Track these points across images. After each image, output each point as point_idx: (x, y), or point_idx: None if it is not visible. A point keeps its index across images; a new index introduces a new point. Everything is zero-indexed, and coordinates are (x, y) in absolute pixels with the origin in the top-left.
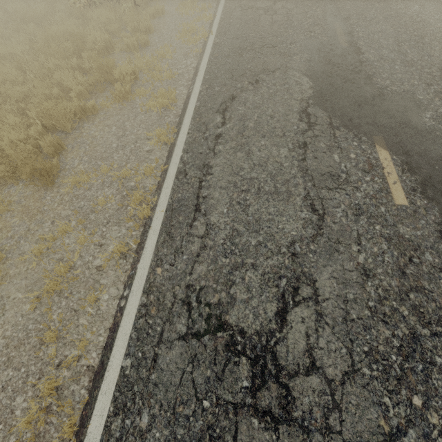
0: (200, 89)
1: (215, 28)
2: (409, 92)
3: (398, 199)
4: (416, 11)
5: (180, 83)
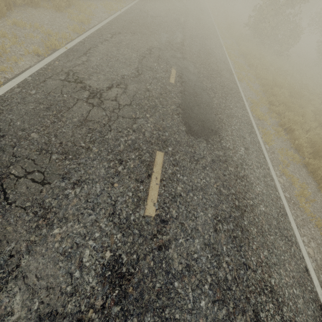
0: (105, 24)
1: (123, 10)
2: (194, 63)
3: (171, 81)
4: (213, 47)
5: (95, 19)
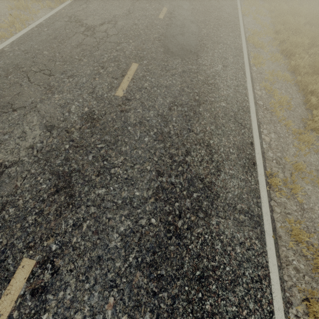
0: None
1: None
2: (190, 1)
3: (160, 17)
4: None
5: None
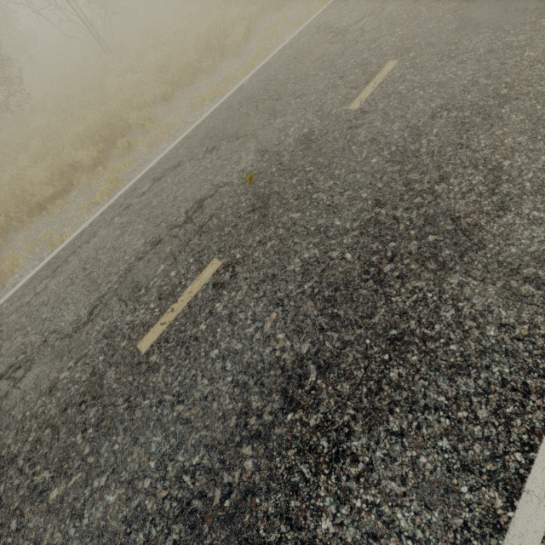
0: None
1: None
2: None
3: None
4: None
5: None
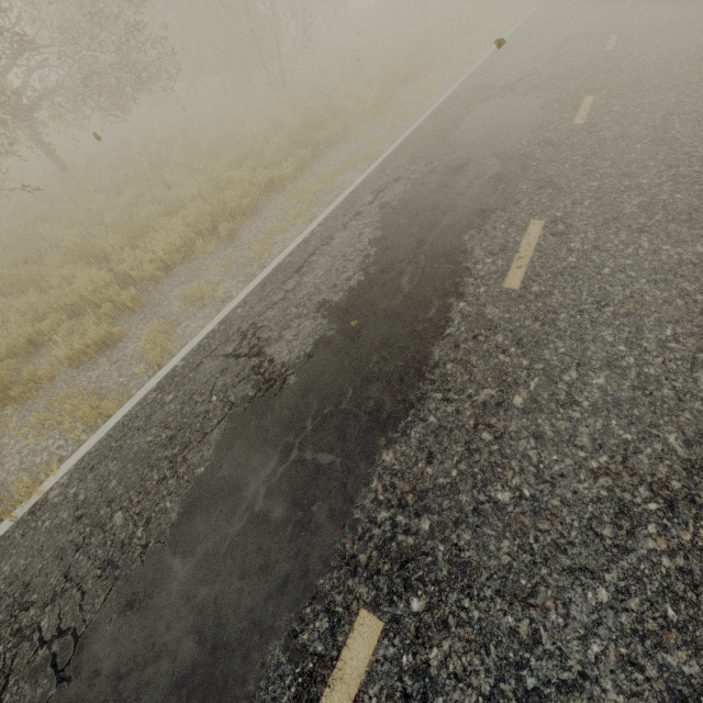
0: None
1: None
2: None
3: None
4: None
5: None
